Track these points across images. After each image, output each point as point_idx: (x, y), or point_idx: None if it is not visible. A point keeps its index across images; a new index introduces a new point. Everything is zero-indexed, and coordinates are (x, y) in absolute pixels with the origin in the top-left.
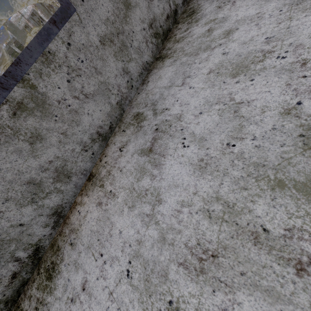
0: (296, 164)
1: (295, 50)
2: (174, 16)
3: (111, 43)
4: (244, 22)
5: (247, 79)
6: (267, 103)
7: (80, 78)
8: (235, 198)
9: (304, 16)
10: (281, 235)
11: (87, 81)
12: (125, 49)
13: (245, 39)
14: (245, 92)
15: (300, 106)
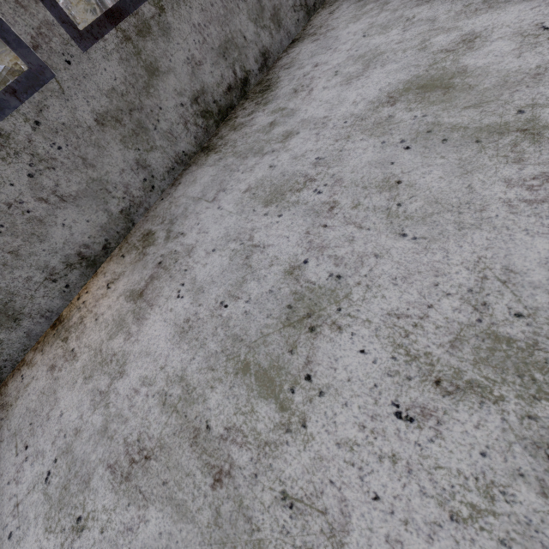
0: (269, 344)
1: (333, 185)
2: (242, 87)
3: (117, 123)
4: (308, 125)
5: (276, 213)
6: (279, 253)
7: (54, 172)
8: (198, 381)
9: (360, 139)
10: (218, 436)
11: (66, 176)
12: (144, 132)
13: (299, 151)
14: (267, 231)
15: (305, 265)
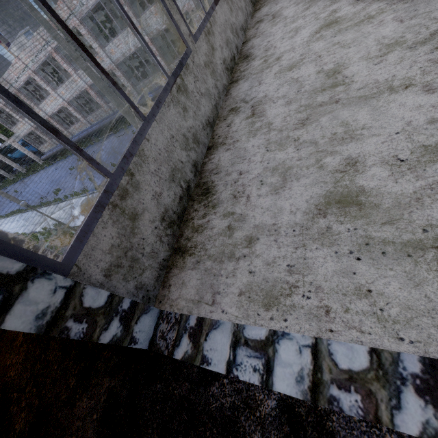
0: None
1: None
2: None
3: None
4: None
5: None
6: None
7: None
8: None
9: None
10: None
11: (238, 2)
12: None
13: None
14: None
15: None
